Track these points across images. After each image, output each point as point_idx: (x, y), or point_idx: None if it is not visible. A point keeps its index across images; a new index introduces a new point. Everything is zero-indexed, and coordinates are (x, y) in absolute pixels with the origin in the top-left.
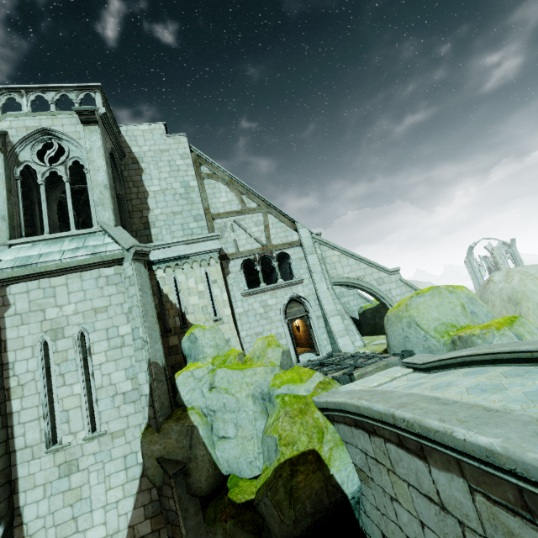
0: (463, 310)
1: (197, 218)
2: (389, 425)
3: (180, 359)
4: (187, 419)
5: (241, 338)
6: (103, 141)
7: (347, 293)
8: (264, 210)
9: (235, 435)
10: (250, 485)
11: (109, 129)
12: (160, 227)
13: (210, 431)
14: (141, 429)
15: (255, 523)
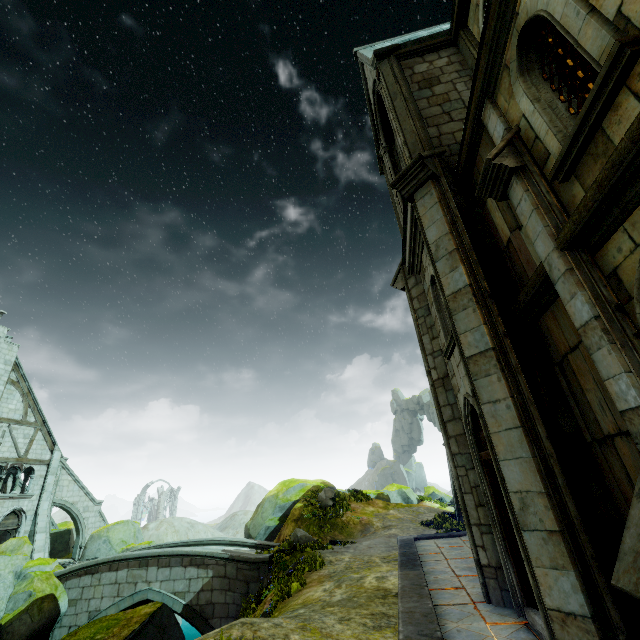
0: (134, 535)
1: None
2: (110, 562)
3: None
4: None
5: None
6: None
7: None
8: (38, 426)
9: None
10: None
11: None
12: None
13: None
14: None
15: None
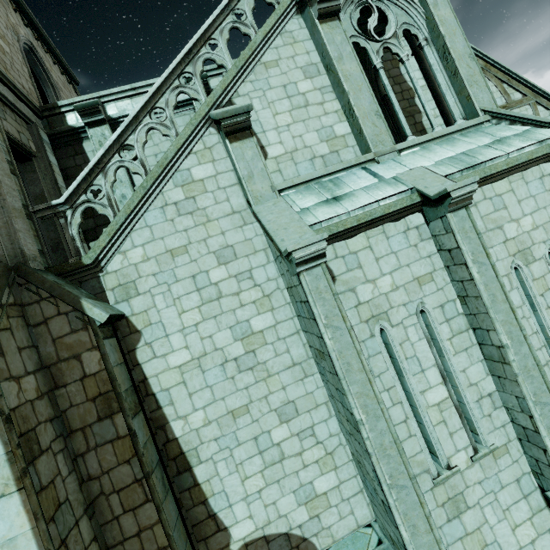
0: None
1: None
2: None
3: None
4: None
5: None
6: None
7: None
8: (532, 101)
9: None
10: None
11: None
12: None
13: None
14: None
15: None
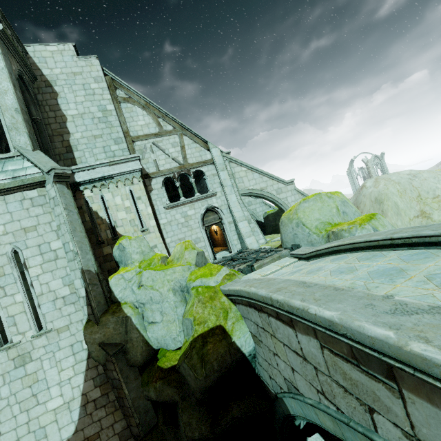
0: (337, 211)
1: (118, 141)
2: (269, 305)
3: (114, 265)
4: (121, 312)
5: (167, 244)
6: (6, 62)
7: (254, 202)
8: (179, 132)
9: (161, 320)
10: (175, 354)
11: (12, 49)
12: (82, 150)
13: (142, 319)
14: (83, 324)
15: (178, 380)
